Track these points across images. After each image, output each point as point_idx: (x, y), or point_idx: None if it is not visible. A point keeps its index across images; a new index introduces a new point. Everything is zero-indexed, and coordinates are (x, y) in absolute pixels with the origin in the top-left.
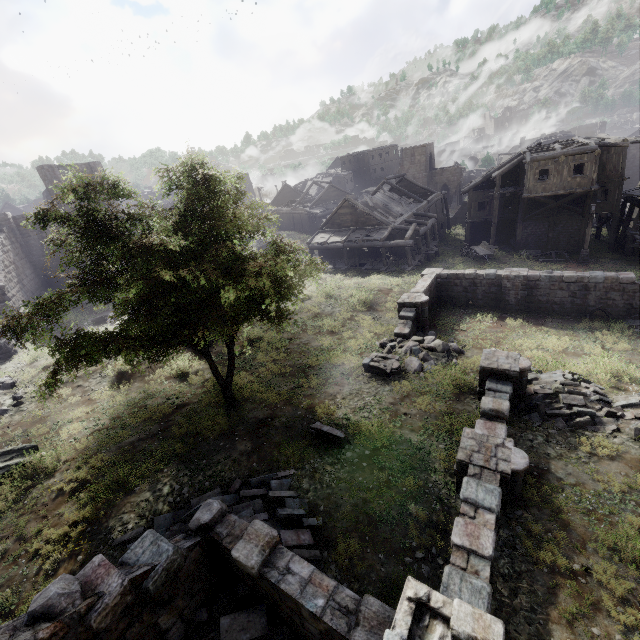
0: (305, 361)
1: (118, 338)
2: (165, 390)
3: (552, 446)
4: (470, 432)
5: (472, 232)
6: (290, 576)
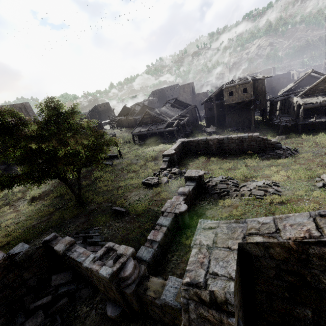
0: (119, 184)
1: (19, 175)
2: (53, 202)
3: (210, 205)
4: (169, 201)
5: (209, 122)
6: (75, 252)
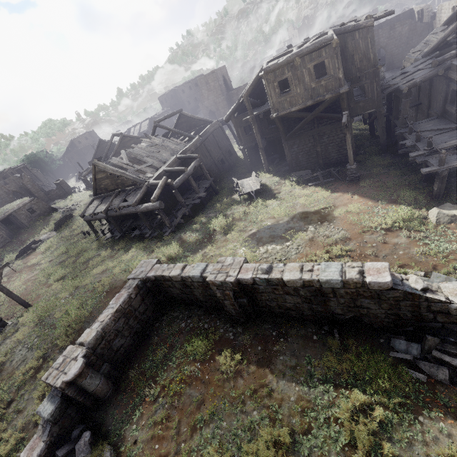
0: None
1: None
2: None
3: None
4: None
5: (254, 155)
6: None
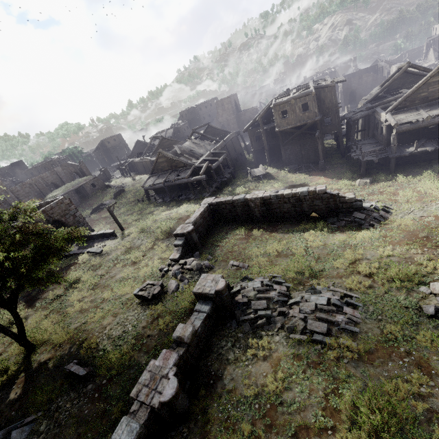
0: (104, 294)
1: None
2: None
3: (234, 350)
4: (152, 364)
5: (259, 156)
6: None
